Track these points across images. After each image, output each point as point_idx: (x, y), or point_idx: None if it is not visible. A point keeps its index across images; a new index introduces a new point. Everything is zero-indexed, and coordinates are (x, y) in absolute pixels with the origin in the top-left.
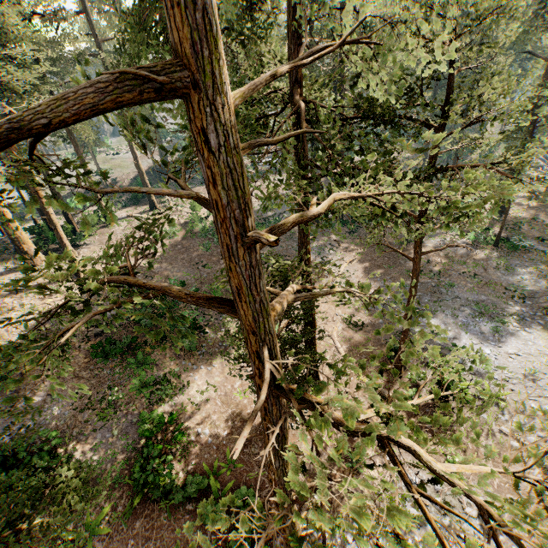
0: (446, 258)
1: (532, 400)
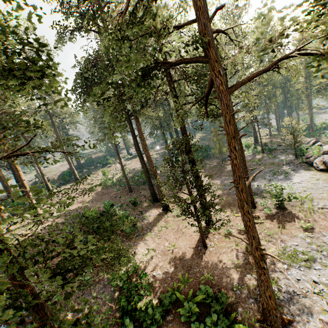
0: None
1: (321, 193)
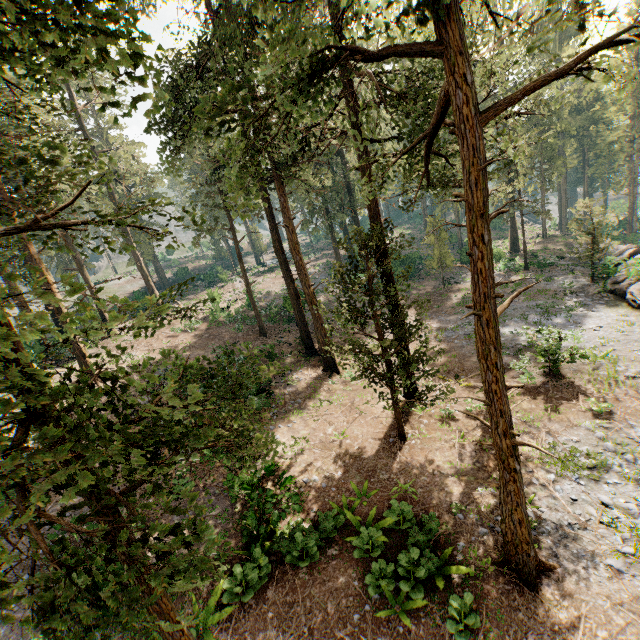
0: None
1: (635, 350)
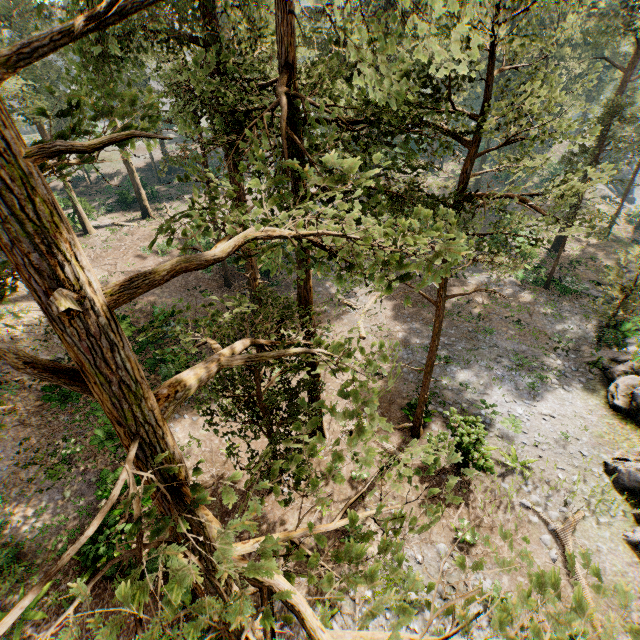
0: (489, 298)
1: (560, 469)
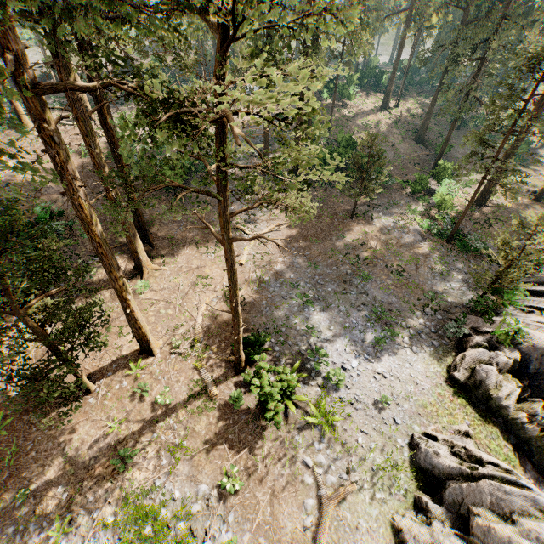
0: (384, 244)
1: (364, 433)
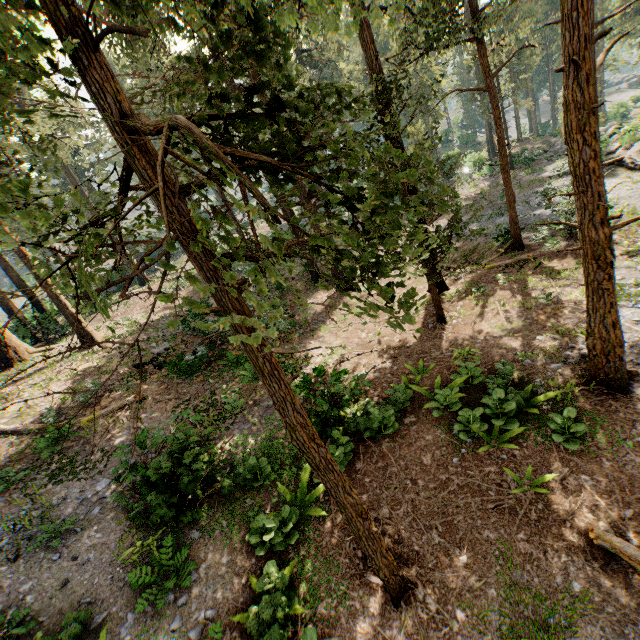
0: (479, 191)
1: None
